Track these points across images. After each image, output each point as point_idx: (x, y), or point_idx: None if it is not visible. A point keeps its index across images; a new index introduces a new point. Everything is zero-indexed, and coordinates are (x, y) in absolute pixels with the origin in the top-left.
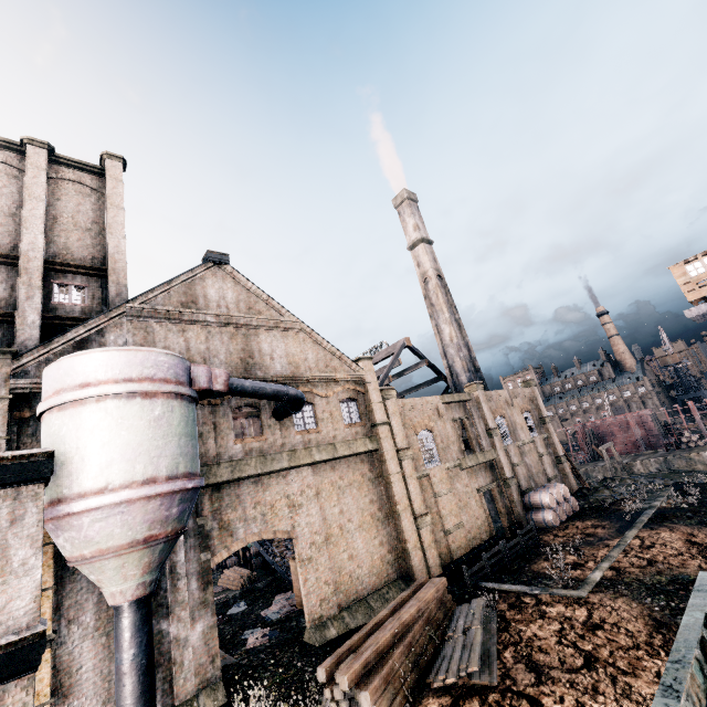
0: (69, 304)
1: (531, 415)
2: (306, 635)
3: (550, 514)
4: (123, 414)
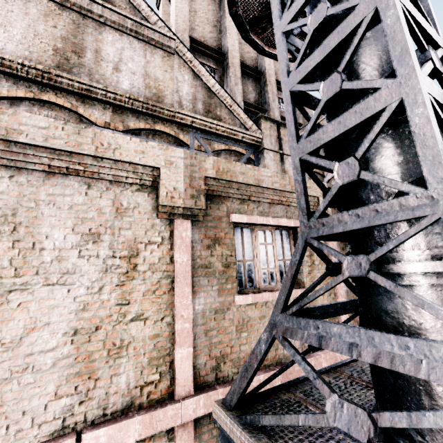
0: (281, 110)
1: None
2: None
3: None
4: None
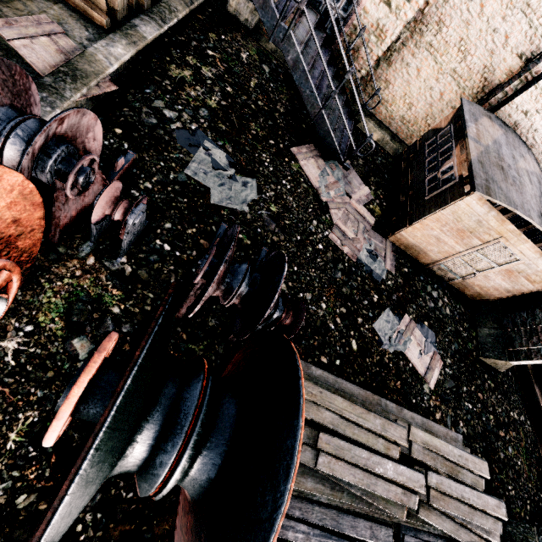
0: None
1: None
2: (494, 362)
3: None
4: None
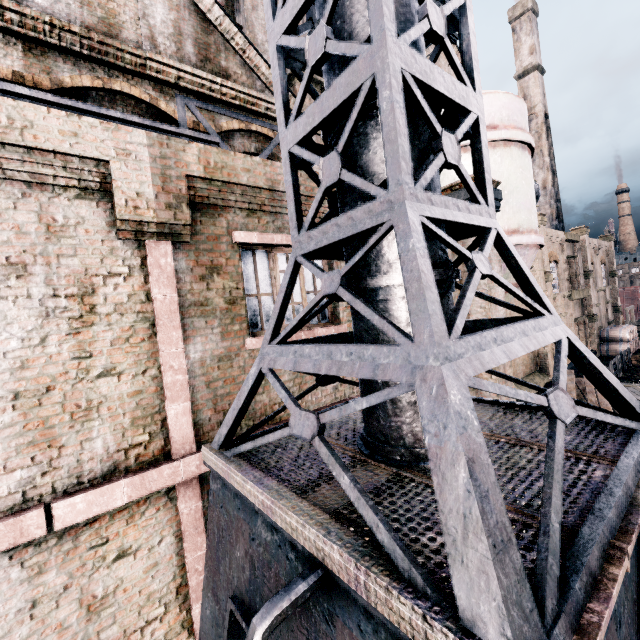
0: None
1: (605, 268)
2: None
3: (628, 346)
4: (521, 164)
